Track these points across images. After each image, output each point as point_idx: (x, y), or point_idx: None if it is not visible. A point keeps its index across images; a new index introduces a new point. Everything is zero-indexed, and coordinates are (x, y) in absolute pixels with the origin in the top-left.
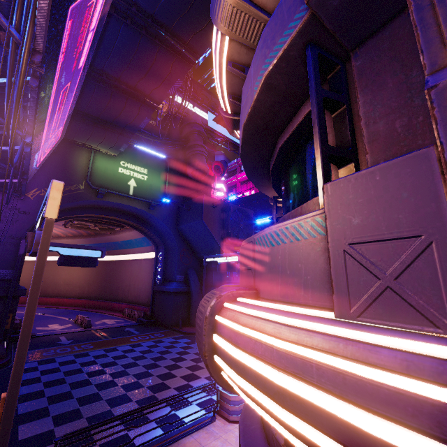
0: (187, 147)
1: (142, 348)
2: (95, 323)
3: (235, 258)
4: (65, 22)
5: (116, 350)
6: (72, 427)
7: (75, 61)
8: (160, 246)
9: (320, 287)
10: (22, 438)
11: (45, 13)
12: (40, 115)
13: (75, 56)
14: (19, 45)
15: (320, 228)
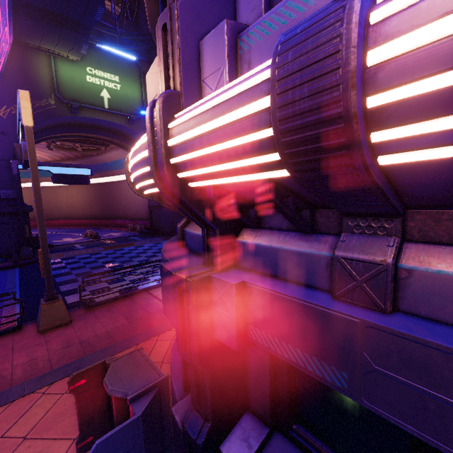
0: None
1: (144, 247)
2: (103, 235)
3: None
4: None
5: (123, 250)
6: (96, 285)
7: None
8: None
9: None
10: (64, 290)
11: None
12: None
13: None
14: None
15: None
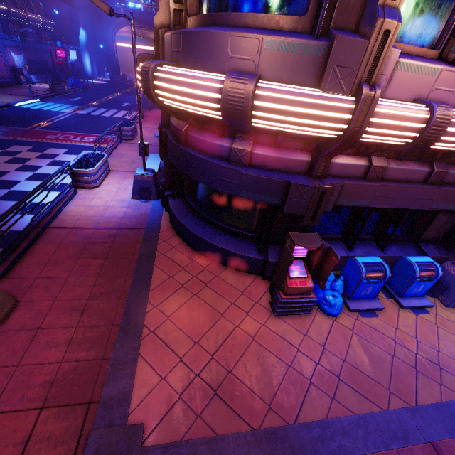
0: None
1: None
2: None
3: None
4: None
5: None
6: None
7: None
8: None
9: (310, 79)
10: None
11: None
12: None
13: None
14: None
15: (320, 52)
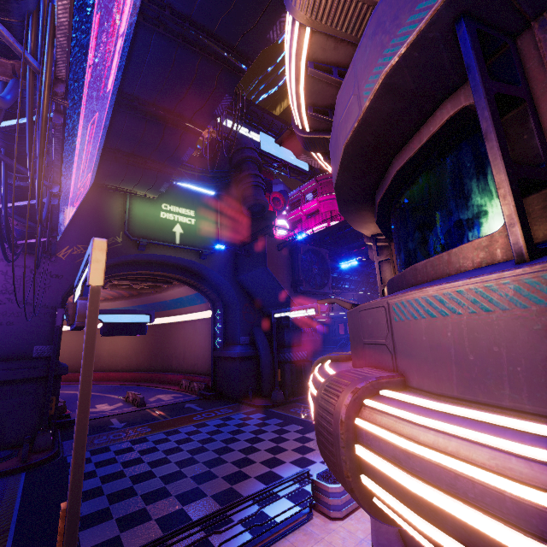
0: (239, 178)
1: (209, 428)
2: (149, 399)
3: (312, 311)
4: (89, 38)
5: (178, 432)
6: (140, 531)
7: (102, 87)
8: (217, 303)
9: None
10: None
11: (66, 30)
12: (67, 158)
13: (101, 81)
14: (38, 74)
15: (536, 295)
